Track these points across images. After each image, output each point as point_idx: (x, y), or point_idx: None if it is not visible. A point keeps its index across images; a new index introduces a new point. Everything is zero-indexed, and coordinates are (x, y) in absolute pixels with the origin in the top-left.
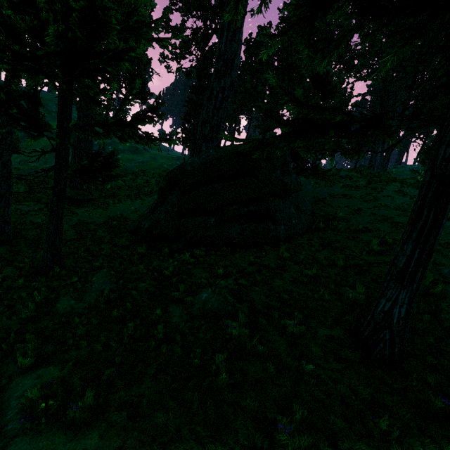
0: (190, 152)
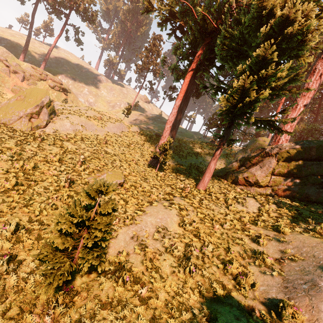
0: (216, 132)
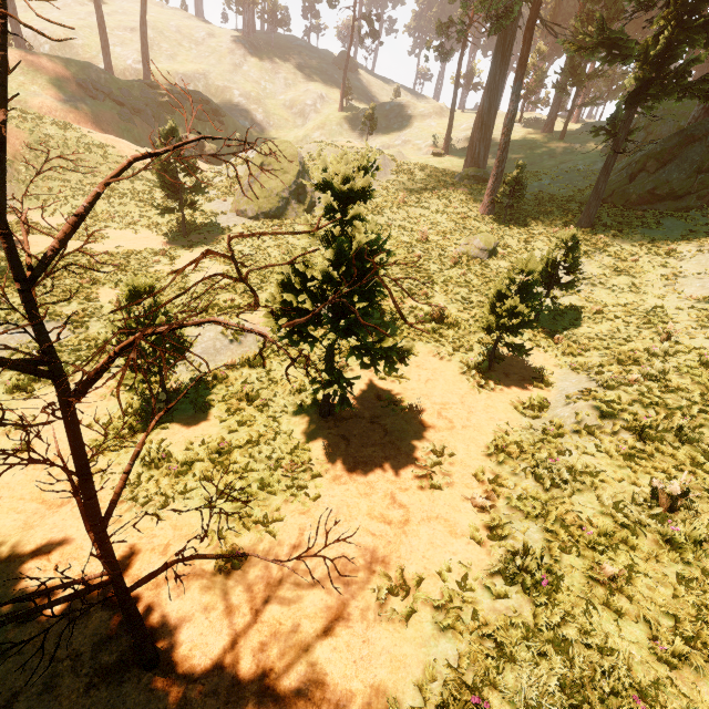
0: (555, 102)
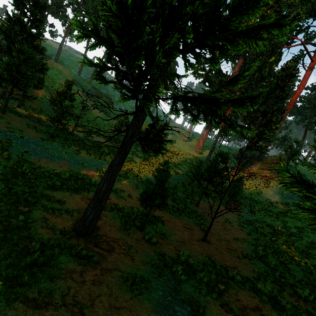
0: None
